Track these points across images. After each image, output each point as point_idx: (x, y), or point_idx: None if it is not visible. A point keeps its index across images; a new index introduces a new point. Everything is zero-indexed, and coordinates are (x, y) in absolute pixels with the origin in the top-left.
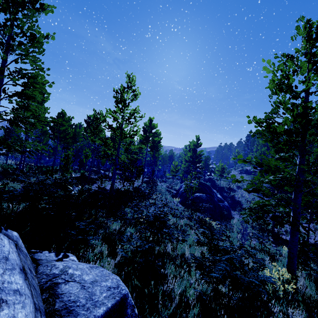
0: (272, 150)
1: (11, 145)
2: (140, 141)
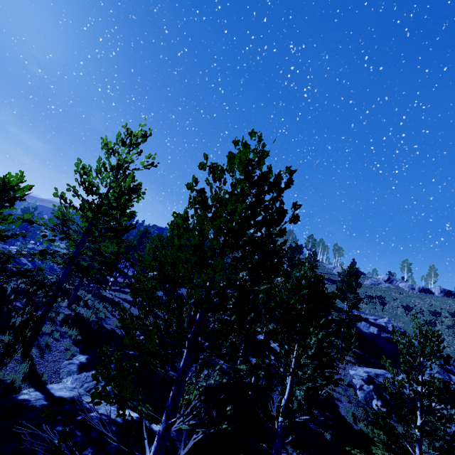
0: (66, 246)
1: None
2: None
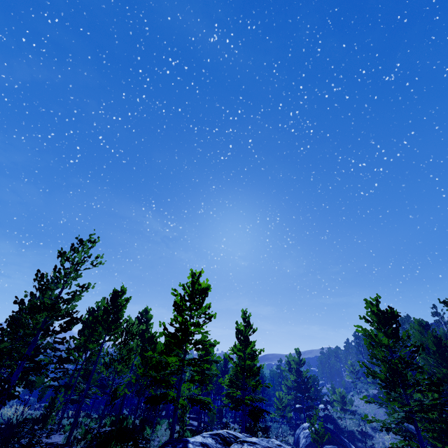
0: (384, 393)
1: (206, 402)
2: (225, 362)
